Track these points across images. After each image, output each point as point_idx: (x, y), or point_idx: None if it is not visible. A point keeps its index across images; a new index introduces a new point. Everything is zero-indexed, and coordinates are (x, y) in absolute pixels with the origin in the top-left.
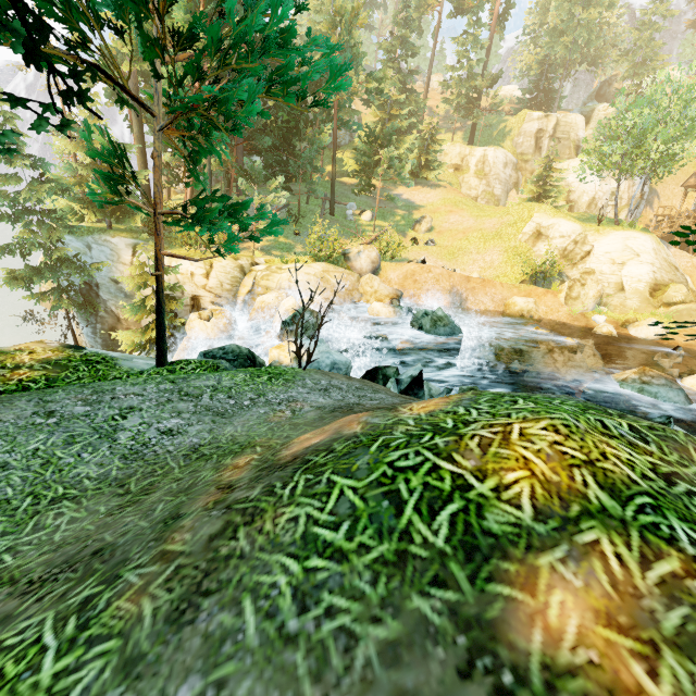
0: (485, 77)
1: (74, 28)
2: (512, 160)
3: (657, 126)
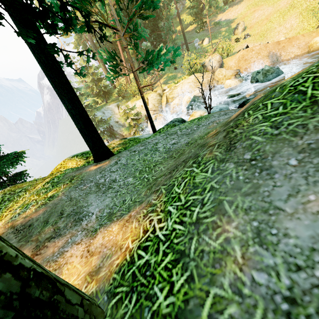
0: None
1: (86, 10)
2: None
3: None
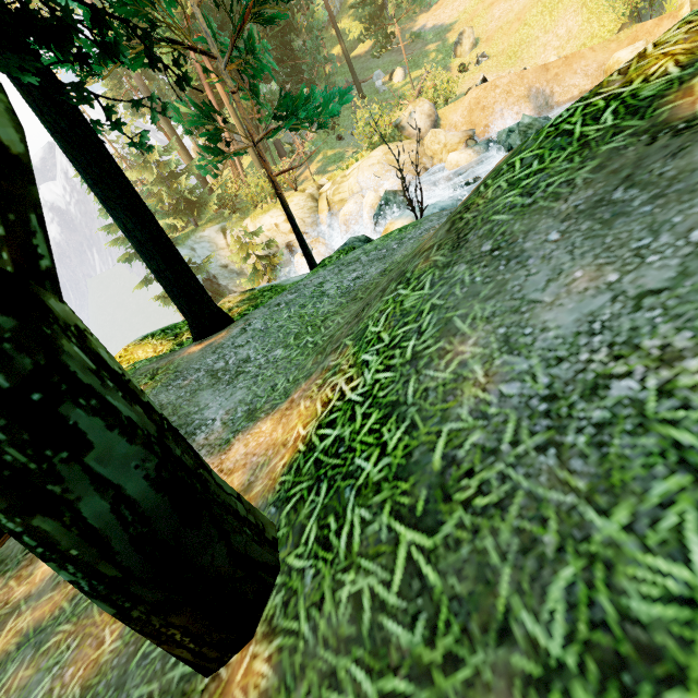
0: None
1: (143, 16)
2: None
3: None
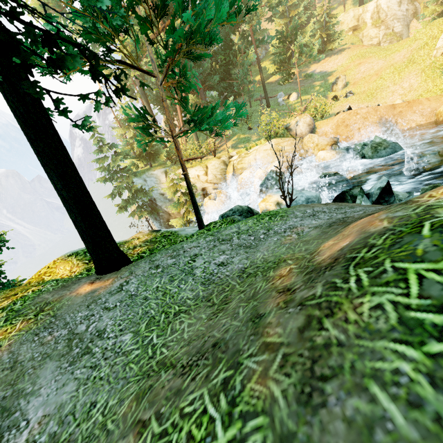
0: None
1: (103, 43)
2: None
3: None
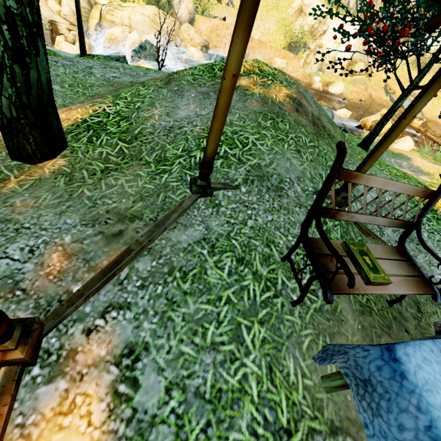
0: None
1: None
2: None
3: None
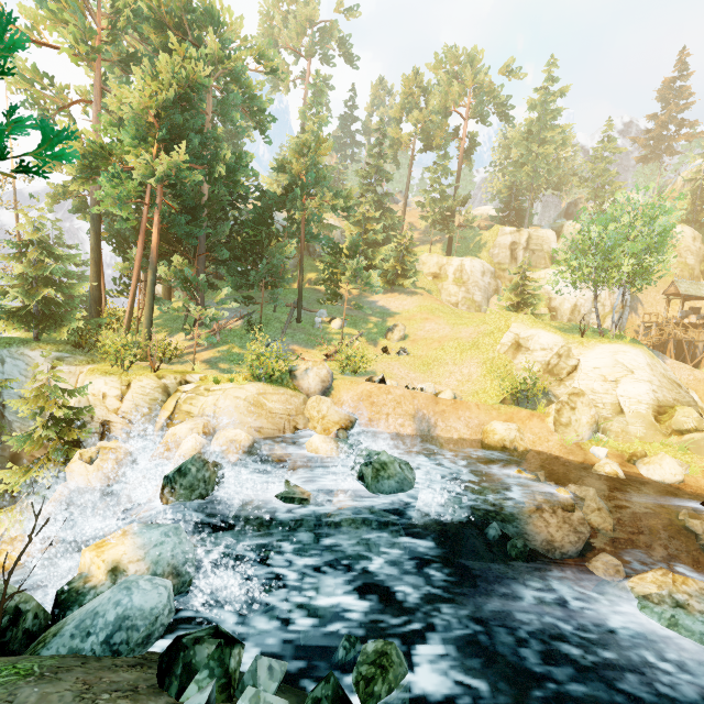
0: (456, 198)
1: None
2: (490, 269)
3: (625, 240)
